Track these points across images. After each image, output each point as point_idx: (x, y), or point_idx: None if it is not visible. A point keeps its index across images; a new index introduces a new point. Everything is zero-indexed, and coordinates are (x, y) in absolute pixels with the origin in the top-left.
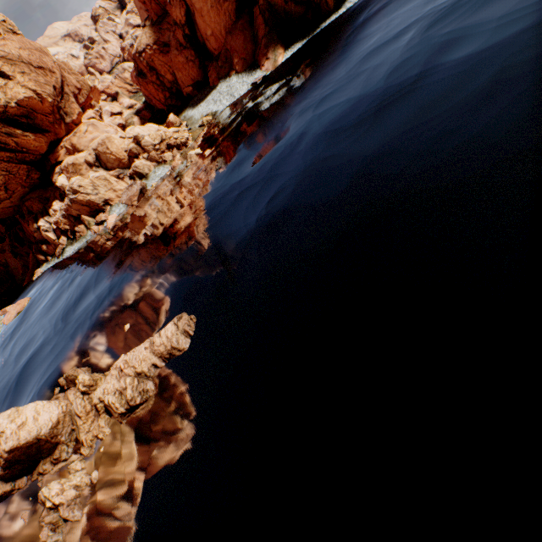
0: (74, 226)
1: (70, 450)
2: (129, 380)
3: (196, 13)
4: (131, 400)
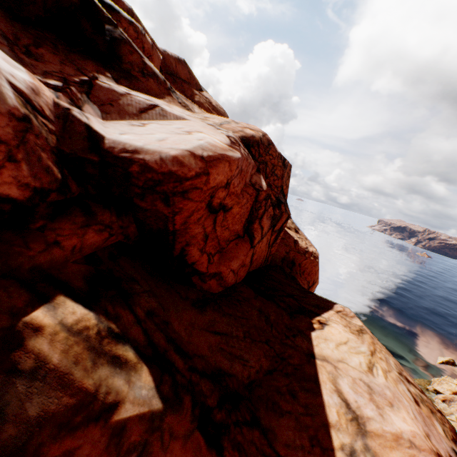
0: None
1: None
2: None
3: None
4: None
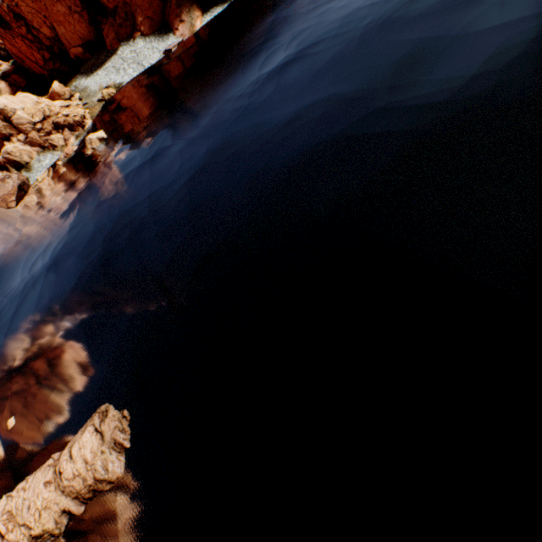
0: None
1: None
2: None
3: None
4: None
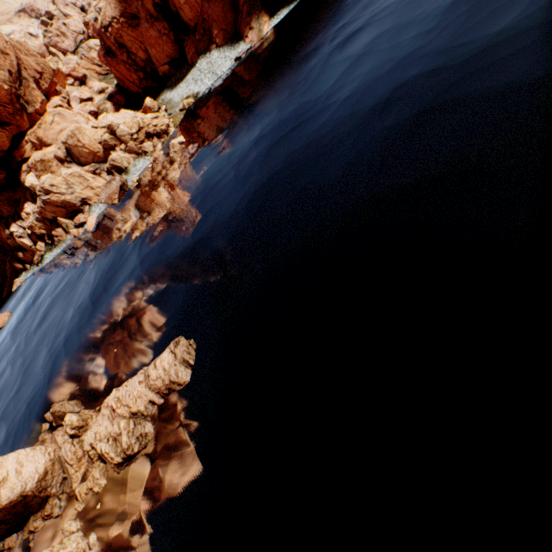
0: (51, 230)
1: (63, 504)
2: (123, 424)
3: None
4: (128, 449)
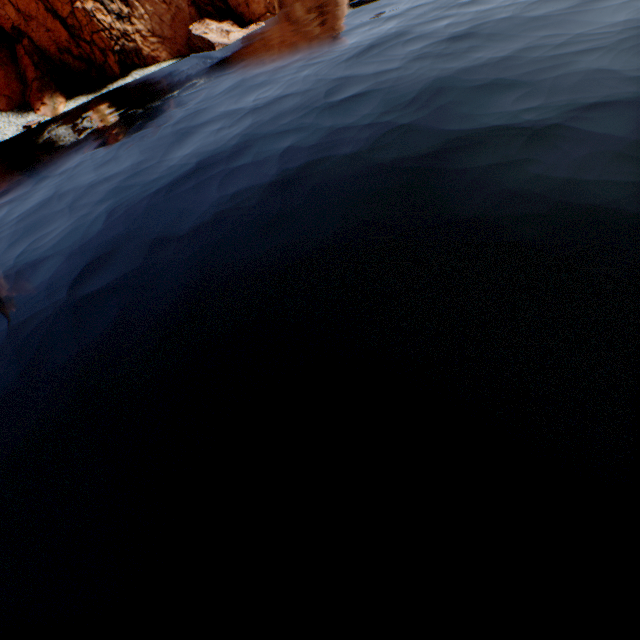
0: None
1: None
2: None
3: None
4: None
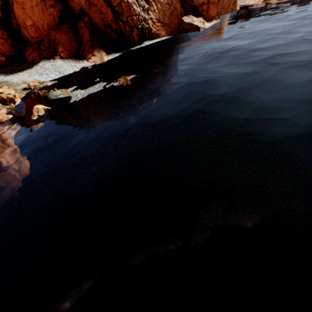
0: None
1: None
2: None
3: (15, 3)
4: None
